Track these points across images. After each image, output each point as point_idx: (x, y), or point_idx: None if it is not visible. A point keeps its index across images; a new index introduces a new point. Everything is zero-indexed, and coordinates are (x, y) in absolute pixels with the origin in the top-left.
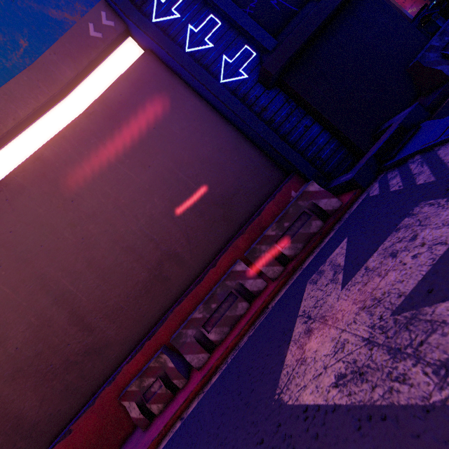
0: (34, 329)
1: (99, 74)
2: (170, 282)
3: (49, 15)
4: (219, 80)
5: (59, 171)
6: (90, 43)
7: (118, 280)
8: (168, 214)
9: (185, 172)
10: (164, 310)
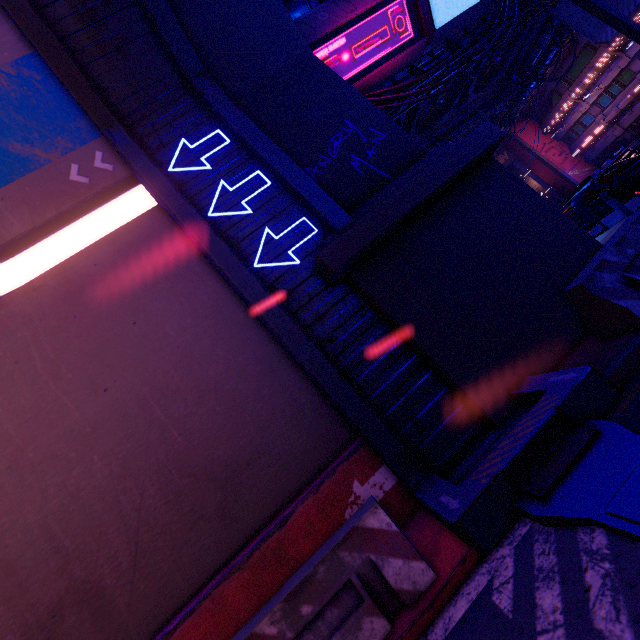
0: None
1: (77, 230)
2: None
3: (9, 149)
4: (252, 263)
5: None
6: (67, 190)
7: None
8: (110, 491)
9: (167, 408)
10: None
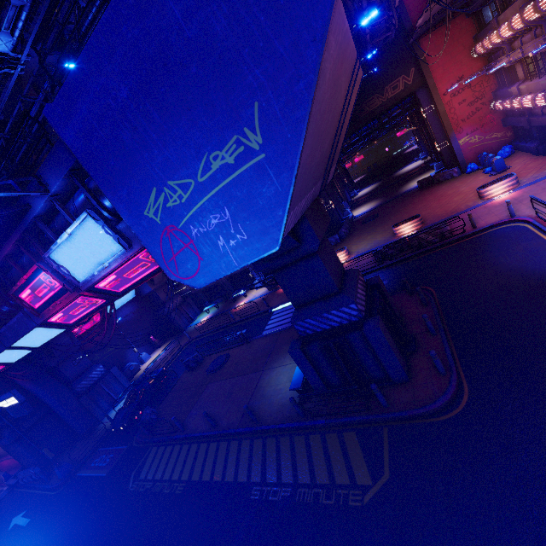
0: None
1: None
2: None
3: None
4: None
5: None
6: None
7: None
8: None
9: None
10: None
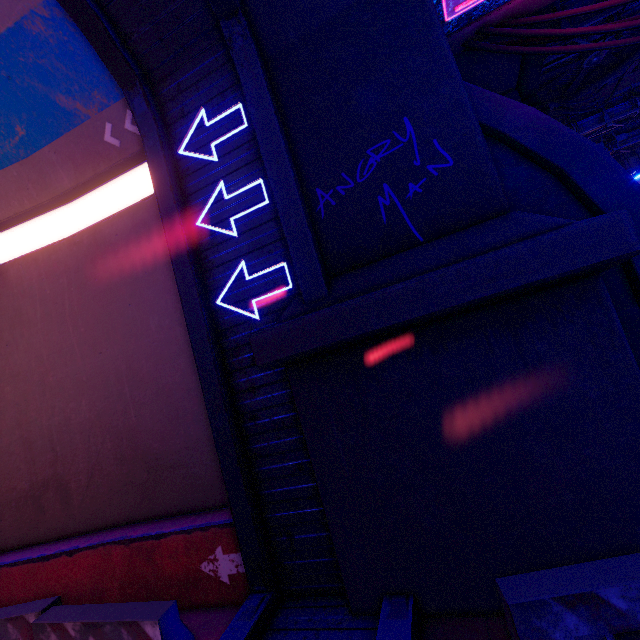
0: None
1: (118, 187)
2: (43, 516)
3: (57, 101)
4: (216, 297)
5: (14, 300)
6: (102, 151)
7: None
8: (86, 430)
9: (133, 390)
10: (20, 543)
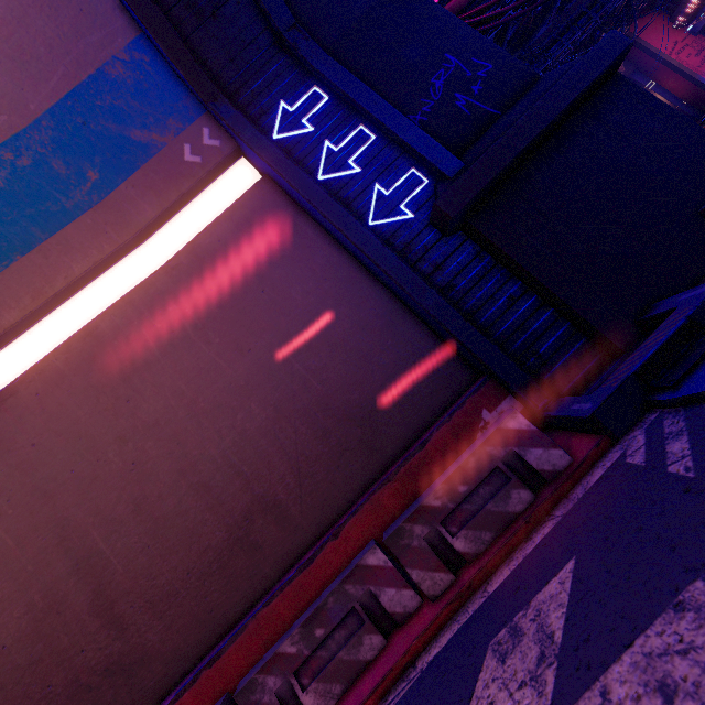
0: (35, 615)
1: (194, 210)
2: (261, 553)
3: (131, 137)
4: (366, 221)
5: (116, 353)
6: (184, 171)
7: (178, 540)
8: (270, 431)
9: (304, 363)
10: (246, 605)
